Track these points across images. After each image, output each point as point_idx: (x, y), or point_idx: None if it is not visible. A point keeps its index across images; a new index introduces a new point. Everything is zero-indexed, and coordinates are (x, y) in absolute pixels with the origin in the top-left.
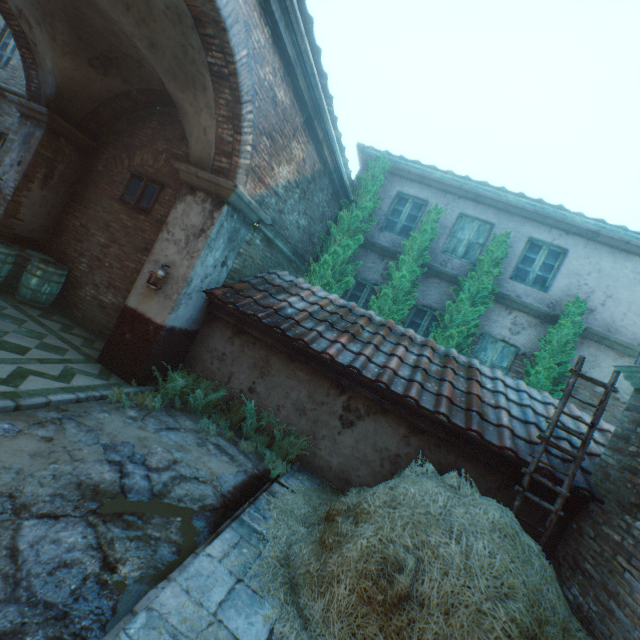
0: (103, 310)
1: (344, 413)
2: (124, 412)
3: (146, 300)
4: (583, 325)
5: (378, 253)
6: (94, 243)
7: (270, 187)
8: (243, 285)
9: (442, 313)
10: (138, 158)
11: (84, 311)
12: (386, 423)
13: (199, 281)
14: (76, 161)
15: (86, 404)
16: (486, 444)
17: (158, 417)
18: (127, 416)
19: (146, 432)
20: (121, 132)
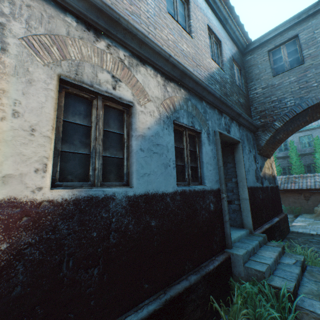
0: None
1: (304, 198)
2: None
3: None
4: None
5: (282, 158)
6: None
7: None
8: None
9: (314, 164)
10: None
11: None
12: (316, 195)
13: None
14: None
15: None
16: None
17: None
18: None
19: None
20: None
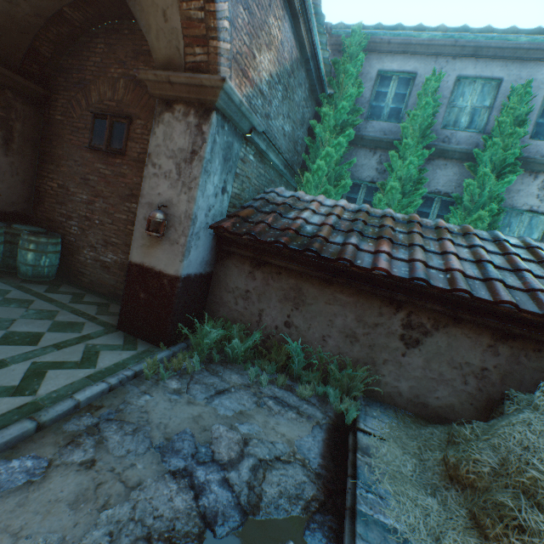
0: (107, 271)
1: (405, 332)
2: (165, 386)
3: (150, 251)
4: None
5: (368, 147)
6: (77, 202)
7: (254, 84)
8: (248, 211)
9: (458, 195)
10: (94, 94)
11: (89, 276)
12: (462, 335)
13: (203, 216)
14: (31, 116)
15: (121, 389)
16: None
17: (202, 381)
18: (170, 391)
19: (197, 407)
20: (67, 69)
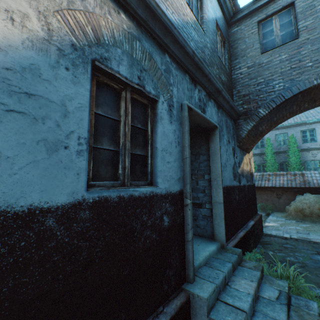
0: None
1: (277, 196)
2: None
3: None
4: None
5: (258, 155)
6: None
7: None
8: None
9: (287, 162)
10: None
11: None
12: (288, 194)
13: None
14: None
15: None
16: (312, 187)
17: None
18: None
19: None
20: None
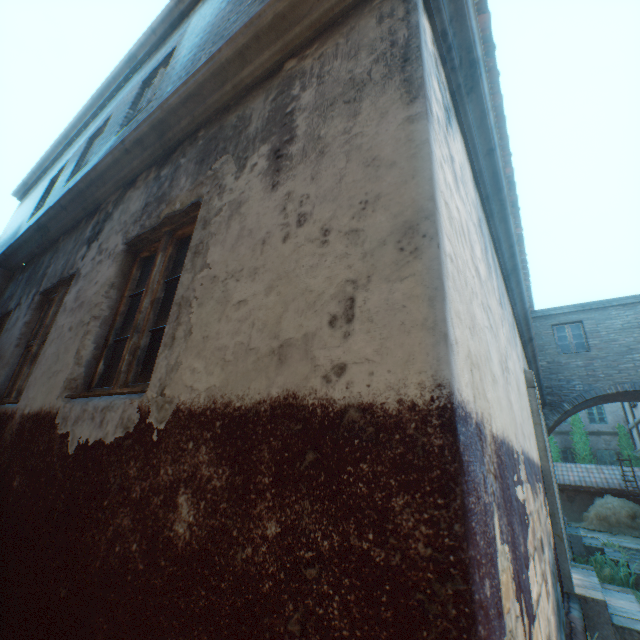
0: None
1: (567, 498)
2: None
3: None
4: (627, 433)
5: None
6: None
7: None
8: None
9: (573, 449)
10: None
11: None
12: (582, 496)
13: None
14: None
15: None
16: (612, 488)
17: None
18: None
19: None
20: None
